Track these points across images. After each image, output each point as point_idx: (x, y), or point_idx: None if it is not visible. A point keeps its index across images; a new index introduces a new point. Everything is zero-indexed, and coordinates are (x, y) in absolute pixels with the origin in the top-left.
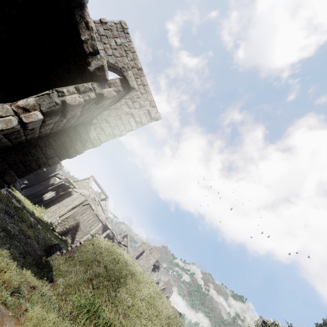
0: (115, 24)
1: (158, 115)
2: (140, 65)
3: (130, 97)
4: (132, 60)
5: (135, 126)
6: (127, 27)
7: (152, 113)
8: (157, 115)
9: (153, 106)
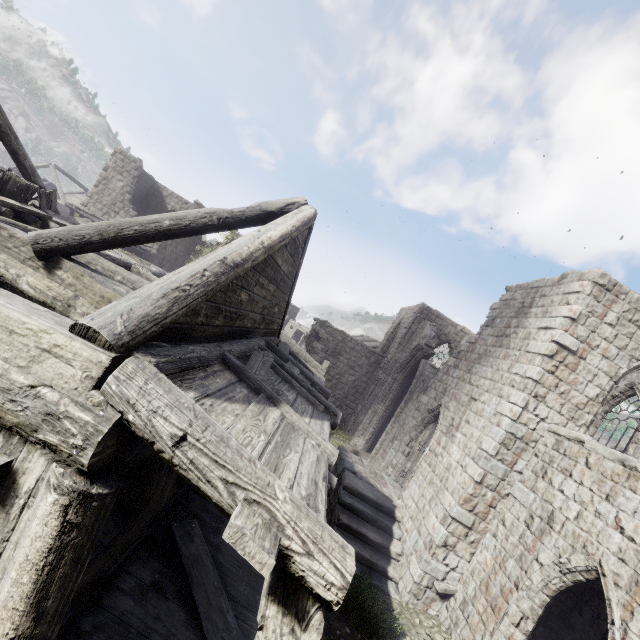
0: (589, 295)
1: None
2: None
3: None
4: None
5: None
6: (608, 277)
7: None
8: None
9: None
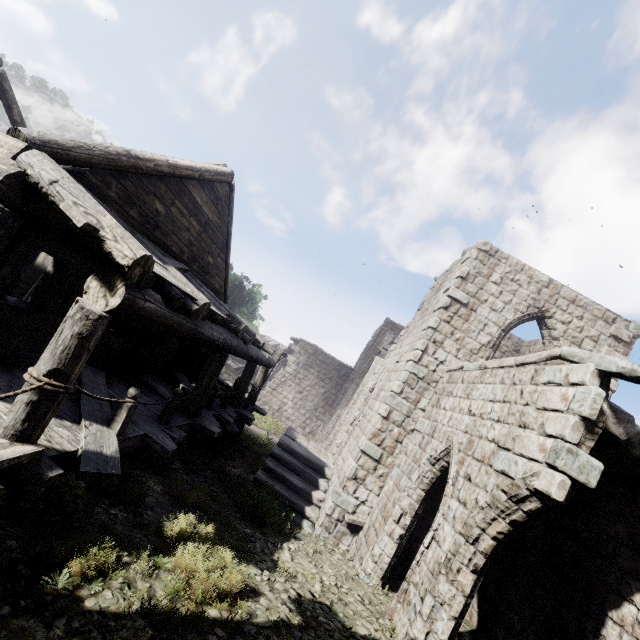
0: (475, 260)
1: (633, 326)
2: (543, 276)
3: (569, 341)
4: (530, 282)
5: (613, 383)
6: (490, 245)
7: (620, 334)
8: (630, 329)
9: (612, 319)
